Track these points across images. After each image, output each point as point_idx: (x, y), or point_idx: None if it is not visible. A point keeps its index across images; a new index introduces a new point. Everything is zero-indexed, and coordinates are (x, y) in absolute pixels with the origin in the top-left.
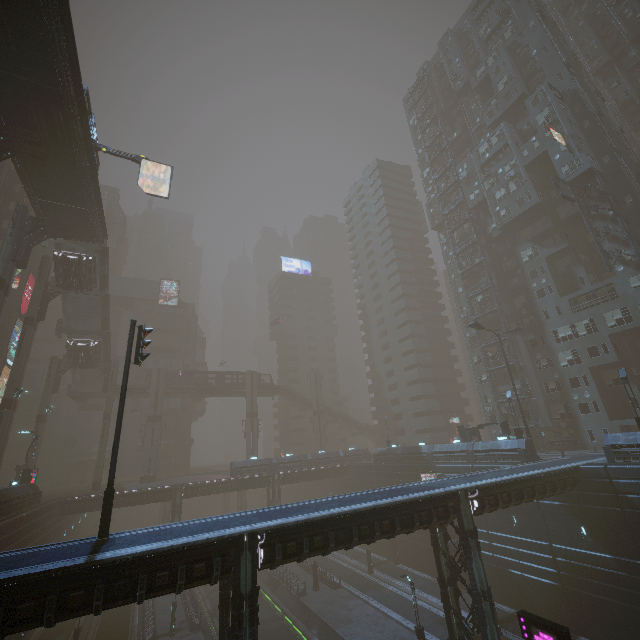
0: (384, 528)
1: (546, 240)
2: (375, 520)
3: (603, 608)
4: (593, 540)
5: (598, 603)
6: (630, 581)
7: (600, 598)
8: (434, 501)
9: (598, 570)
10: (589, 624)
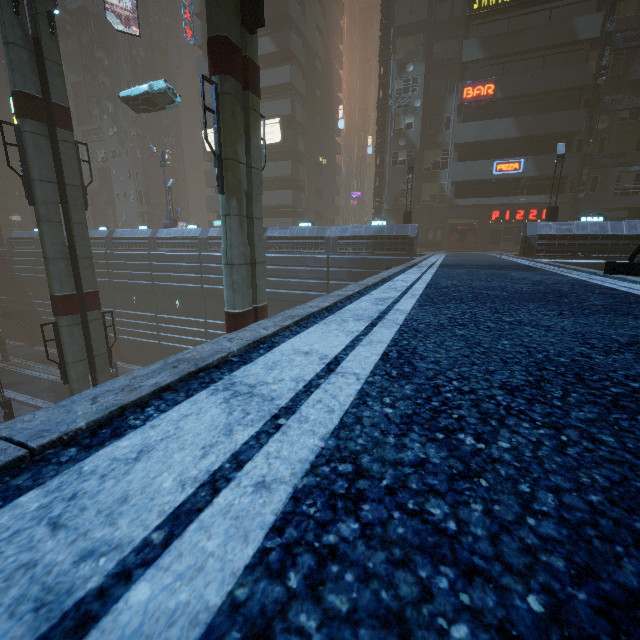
0: None
1: (73, 65)
2: None
3: (5, 323)
4: (3, 291)
5: (4, 321)
6: (12, 308)
7: (4, 319)
8: None
9: (3, 306)
10: (3, 332)
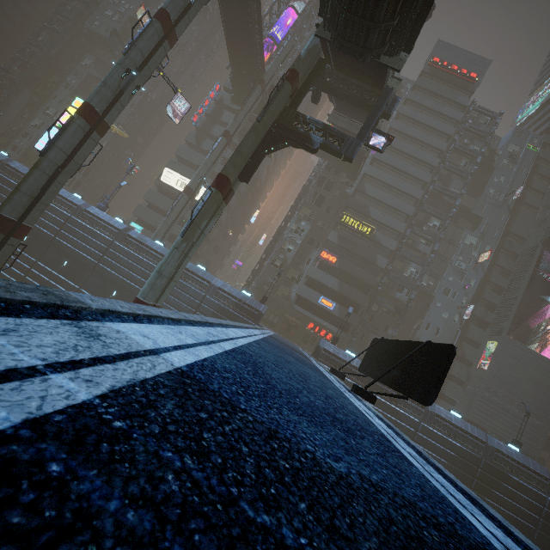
0: None
1: (100, 66)
2: None
3: None
4: None
5: None
6: None
7: None
8: None
9: None
10: None
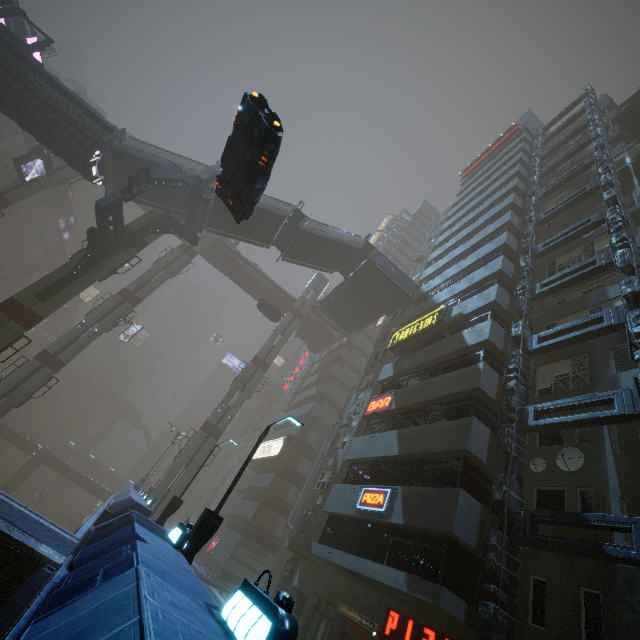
0: (2, 432)
1: None
2: (5, 430)
3: None
4: None
5: None
6: None
7: None
8: (27, 440)
9: None
10: None
